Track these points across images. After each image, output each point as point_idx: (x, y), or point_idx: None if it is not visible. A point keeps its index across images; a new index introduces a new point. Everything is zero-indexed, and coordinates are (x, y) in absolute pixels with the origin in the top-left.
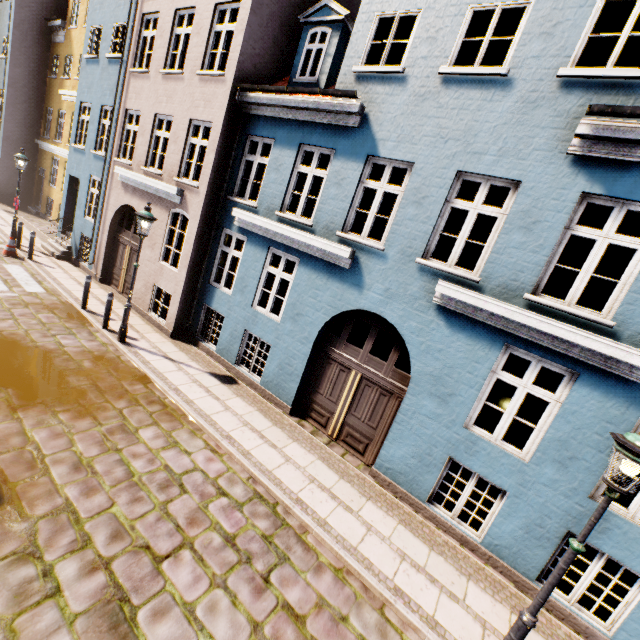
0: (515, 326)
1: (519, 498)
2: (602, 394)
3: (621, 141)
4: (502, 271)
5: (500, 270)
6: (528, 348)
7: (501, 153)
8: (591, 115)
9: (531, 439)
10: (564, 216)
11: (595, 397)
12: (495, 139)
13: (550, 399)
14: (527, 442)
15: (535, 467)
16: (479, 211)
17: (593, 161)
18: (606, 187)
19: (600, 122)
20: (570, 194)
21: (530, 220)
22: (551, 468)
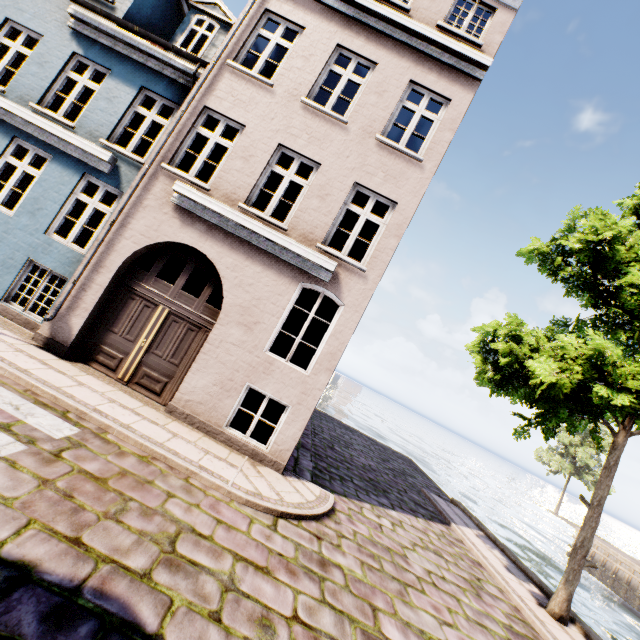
0: (20, 122)
1: (2, 242)
2: (63, 168)
3: (91, 27)
4: (22, 88)
5: (21, 88)
6: (28, 140)
7: (36, 16)
8: (72, 2)
9: (20, 202)
10: (63, 62)
11: (59, 170)
12: (34, 6)
13: (37, 174)
14: (18, 205)
15: (17, 218)
16: (18, 50)
17: (82, 36)
18: (85, 52)
19: (80, 10)
20: (68, 51)
21: (44, 60)
22: (27, 218)
